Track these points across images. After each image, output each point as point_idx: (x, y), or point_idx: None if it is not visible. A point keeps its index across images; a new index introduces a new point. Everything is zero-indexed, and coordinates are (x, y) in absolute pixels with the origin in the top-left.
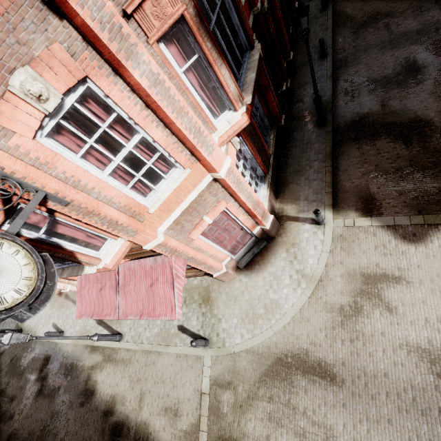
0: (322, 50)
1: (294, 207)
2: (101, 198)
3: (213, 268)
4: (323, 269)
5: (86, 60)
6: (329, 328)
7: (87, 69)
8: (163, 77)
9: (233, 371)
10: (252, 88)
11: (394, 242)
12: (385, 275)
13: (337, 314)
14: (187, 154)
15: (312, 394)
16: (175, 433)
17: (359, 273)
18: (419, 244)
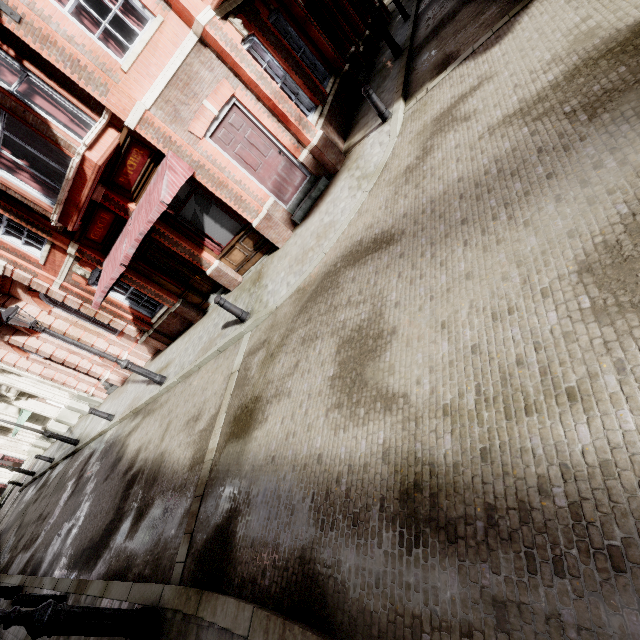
0: (401, 11)
1: (362, 132)
2: (61, 33)
3: (245, 203)
4: (389, 154)
5: None
6: (390, 198)
7: None
8: None
9: (271, 326)
10: None
11: (473, 63)
12: (462, 96)
13: (401, 178)
14: None
15: (361, 276)
16: (190, 441)
17: (430, 123)
18: (505, 38)
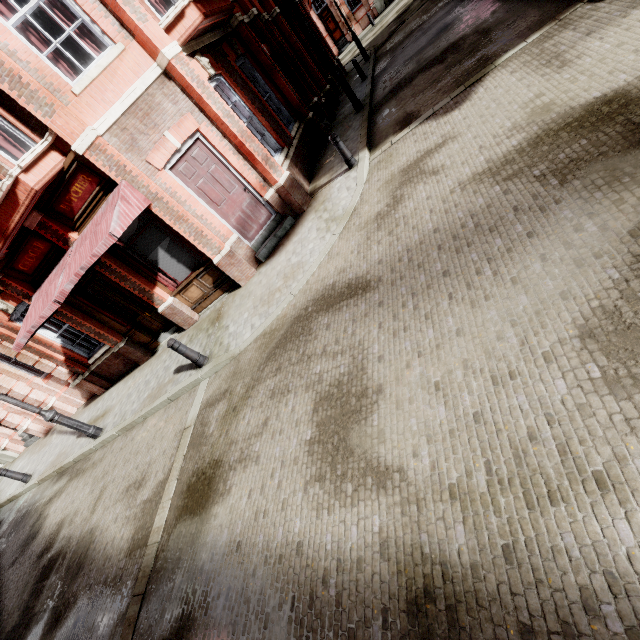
0: (359, 72)
1: (327, 176)
2: (1, 46)
3: (206, 239)
4: (357, 199)
5: None
6: (362, 243)
7: None
8: None
9: (233, 374)
10: None
11: (435, 123)
12: (427, 152)
13: (372, 223)
14: (116, 24)
15: (336, 323)
16: (130, 514)
17: (398, 173)
18: (463, 104)
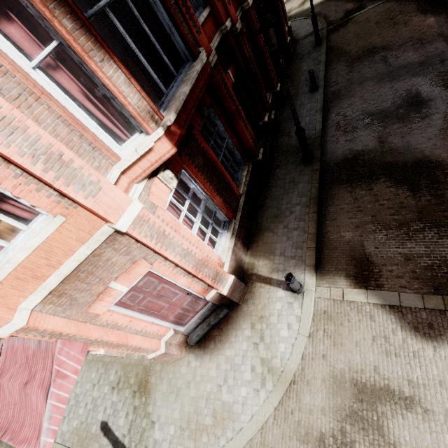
0: (312, 82)
1: (267, 264)
2: None
3: (143, 349)
4: (298, 362)
5: None
6: None
7: None
8: None
9: None
10: (178, 104)
11: (401, 333)
12: (388, 390)
13: None
14: (53, 194)
15: None
16: None
17: (349, 380)
18: (440, 344)
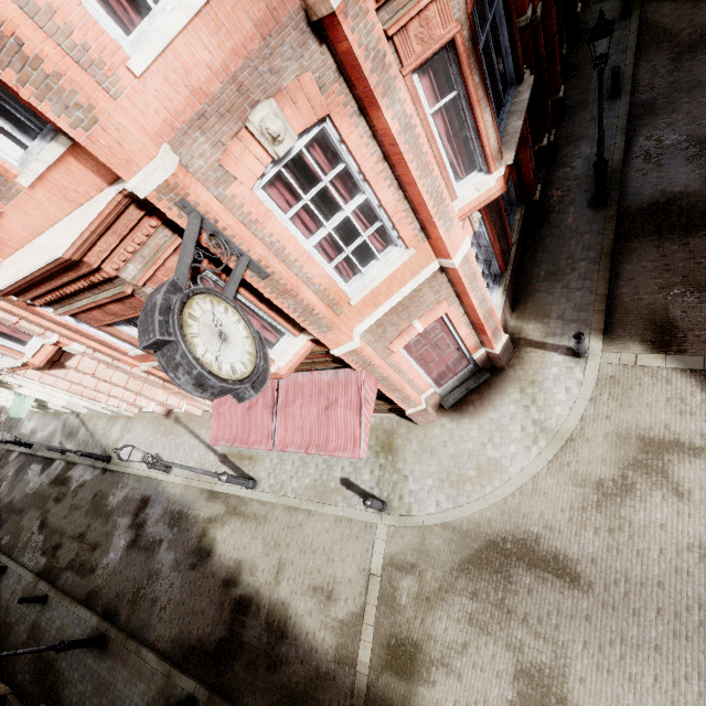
0: (614, 86)
1: (540, 328)
2: (301, 275)
3: (409, 400)
4: (577, 423)
5: (333, 95)
6: (576, 508)
7: (331, 106)
8: (415, 121)
9: (419, 550)
10: (517, 142)
11: (700, 395)
12: (678, 442)
13: (591, 490)
14: (416, 228)
15: (539, 596)
16: (326, 622)
17: (635, 436)
18: None
